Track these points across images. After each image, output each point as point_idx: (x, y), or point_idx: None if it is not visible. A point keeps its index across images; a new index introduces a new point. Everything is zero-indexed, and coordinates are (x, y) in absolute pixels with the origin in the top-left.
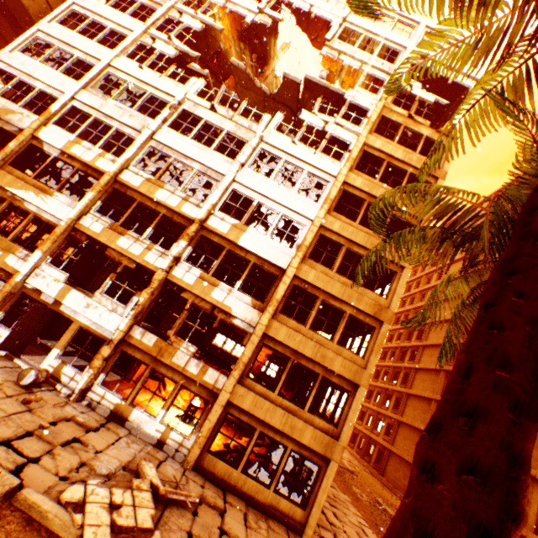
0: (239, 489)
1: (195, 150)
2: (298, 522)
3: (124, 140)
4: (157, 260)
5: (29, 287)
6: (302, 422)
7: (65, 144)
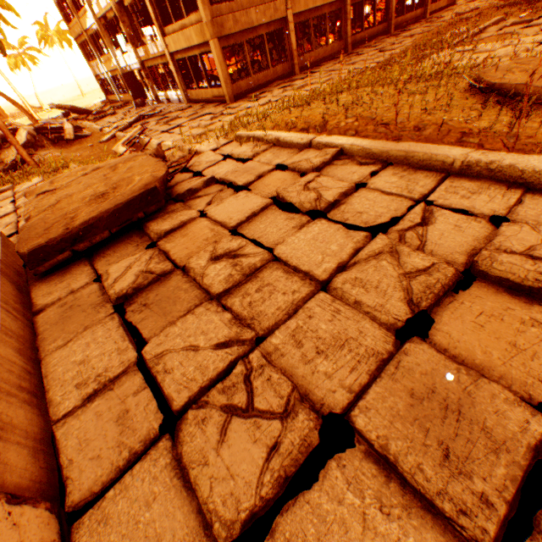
0: (203, 100)
1: None
2: (224, 98)
3: None
4: None
5: (125, 70)
6: (188, 31)
7: None
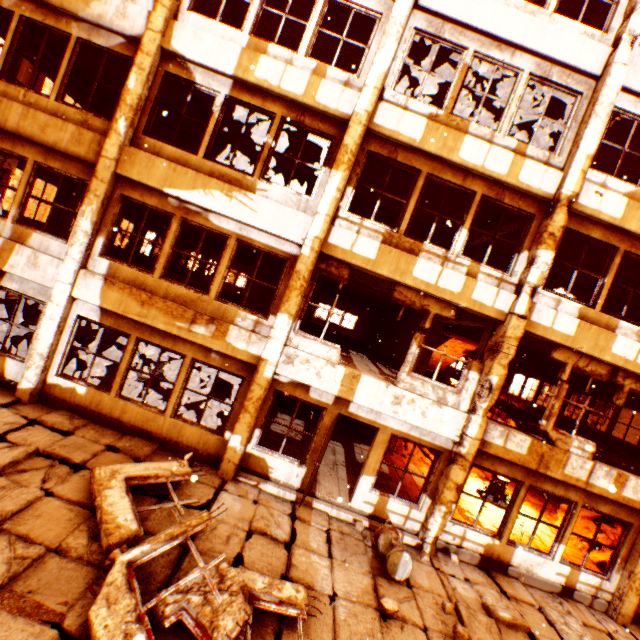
0: None
1: (518, 18)
2: None
3: (299, 28)
4: (497, 296)
5: (282, 382)
6: None
7: (237, 59)
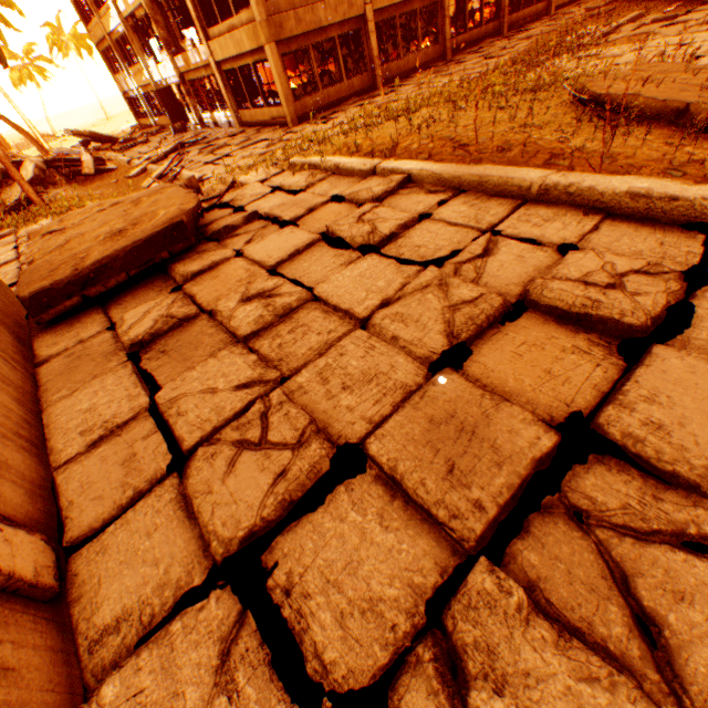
0: (259, 123)
1: None
2: (285, 119)
3: None
4: None
5: (160, 85)
6: (238, 33)
7: None
